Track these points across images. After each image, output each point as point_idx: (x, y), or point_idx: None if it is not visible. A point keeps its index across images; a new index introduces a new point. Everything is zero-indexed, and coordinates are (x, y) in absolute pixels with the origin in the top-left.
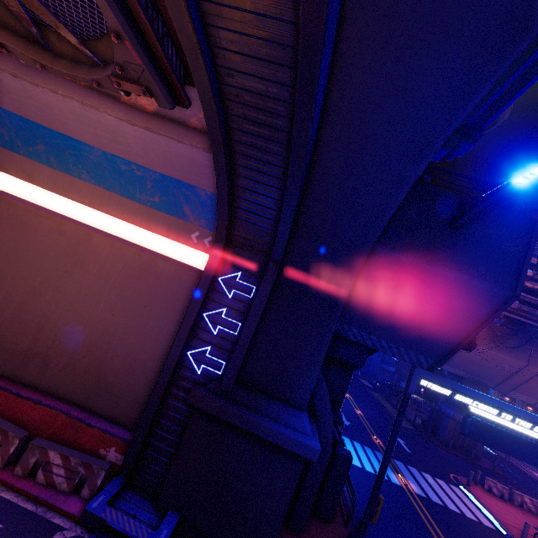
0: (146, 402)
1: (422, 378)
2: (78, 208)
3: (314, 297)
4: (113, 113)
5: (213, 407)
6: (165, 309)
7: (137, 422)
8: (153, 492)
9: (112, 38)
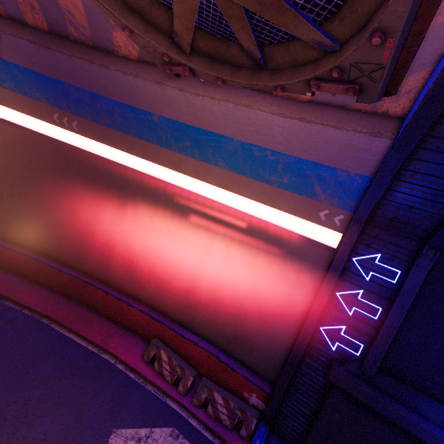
0: (276, 359)
1: None
2: (211, 189)
3: None
4: (265, 108)
5: (358, 392)
6: (290, 280)
7: (269, 374)
8: (291, 442)
9: (373, 40)
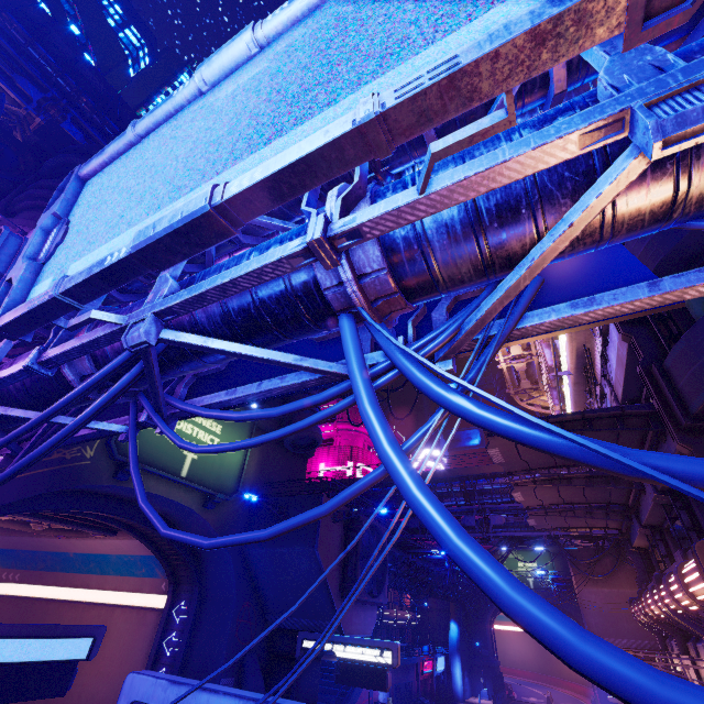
0: None
1: (304, 640)
2: (112, 594)
3: (221, 600)
4: (112, 537)
5: None
6: (149, 650)
7: None
8: None
9: (82, 532)
